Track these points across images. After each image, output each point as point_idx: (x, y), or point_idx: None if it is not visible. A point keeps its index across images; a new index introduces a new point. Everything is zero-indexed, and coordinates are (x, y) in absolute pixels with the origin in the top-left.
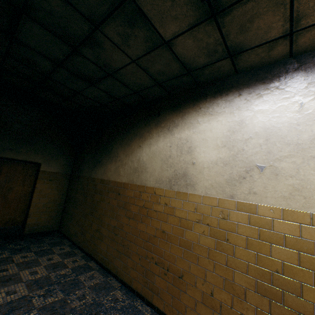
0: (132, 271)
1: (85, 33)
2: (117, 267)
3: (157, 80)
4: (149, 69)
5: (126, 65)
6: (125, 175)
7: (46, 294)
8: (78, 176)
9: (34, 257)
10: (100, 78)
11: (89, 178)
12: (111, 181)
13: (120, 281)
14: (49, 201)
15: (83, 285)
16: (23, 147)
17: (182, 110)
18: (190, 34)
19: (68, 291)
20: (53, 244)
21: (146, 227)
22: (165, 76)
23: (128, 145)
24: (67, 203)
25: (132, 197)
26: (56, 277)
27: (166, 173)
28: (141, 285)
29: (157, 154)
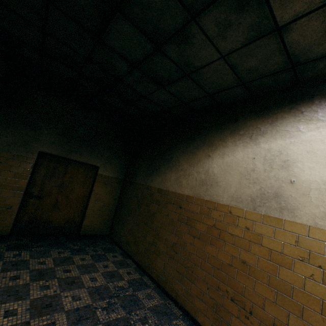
0: (197, 301)
1: (177, 27)
2: (177, 290)
3: (243, 79)
4: (238, 66)
5: (211, 62)
6: (189, 187)
7: (107, 307)
8: (131, 182)
9: (91, 261)
10: (174, 80)
11: (144, 186)
12: (170, 192)
13: (181, 309)
14: (103, 205)
15: (143, 304)
16: (85, 150)
17: (271, 115)
18: (320, 13)
19: (129, 308)
20: (106, 250)
21: (217, 252)
22: (256, 74)
23: (193, 154)
24: (119, 208)
25: (198, 213)
26: (114, 288)
27: (247, 191)
28: (209, 321)
29: (234, 166)
